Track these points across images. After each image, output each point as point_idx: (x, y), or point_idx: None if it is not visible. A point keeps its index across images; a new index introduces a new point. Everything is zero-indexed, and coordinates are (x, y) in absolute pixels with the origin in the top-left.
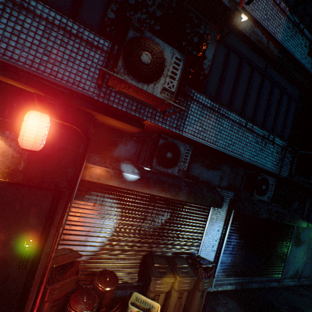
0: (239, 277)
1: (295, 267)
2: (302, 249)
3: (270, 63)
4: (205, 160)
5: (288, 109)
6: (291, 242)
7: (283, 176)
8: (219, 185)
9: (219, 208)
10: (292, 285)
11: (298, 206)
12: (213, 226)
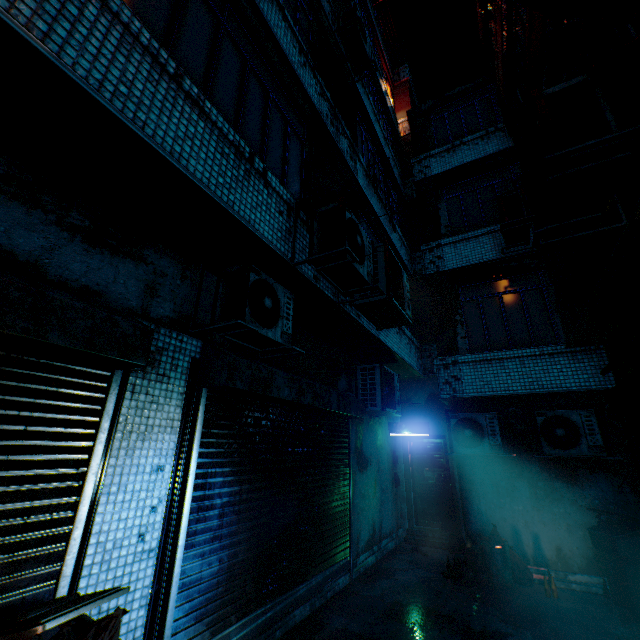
0: (257, 609)
1: (369, 519)
2: (371, 476)
3: (230, 7)
4: (75, 213)
5: (286, 139)
6: (352, 464)
7: (304, 272)
8: (144, 309)
9: (153, 390)
10: (373, 563)
11: (348, 386)
12: (135, 456)
